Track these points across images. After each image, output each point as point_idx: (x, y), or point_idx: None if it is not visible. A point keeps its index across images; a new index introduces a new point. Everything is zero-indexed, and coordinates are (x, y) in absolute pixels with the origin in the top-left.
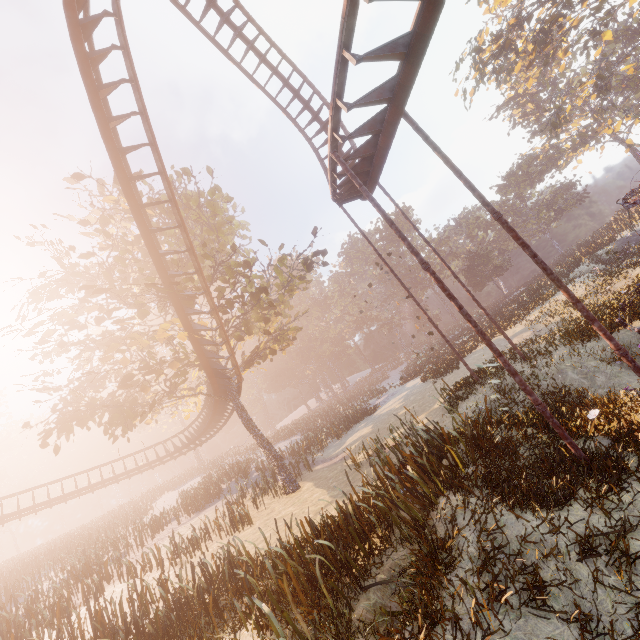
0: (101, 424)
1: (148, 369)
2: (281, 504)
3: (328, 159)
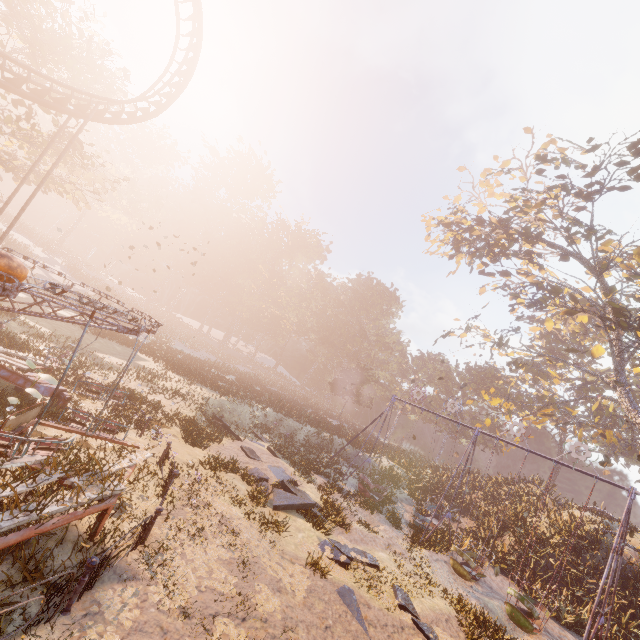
0: None
1: None
2: None
3: None
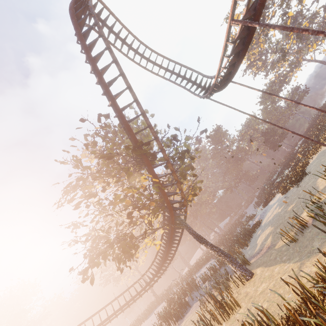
0: (114, 258)
1: (138, 208)
2: (250, 287)
3: (227, 31)
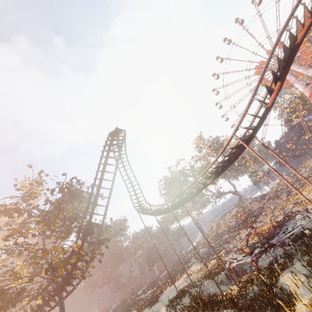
0: None
1: (53, 268)
2: None
3: (164, 205)
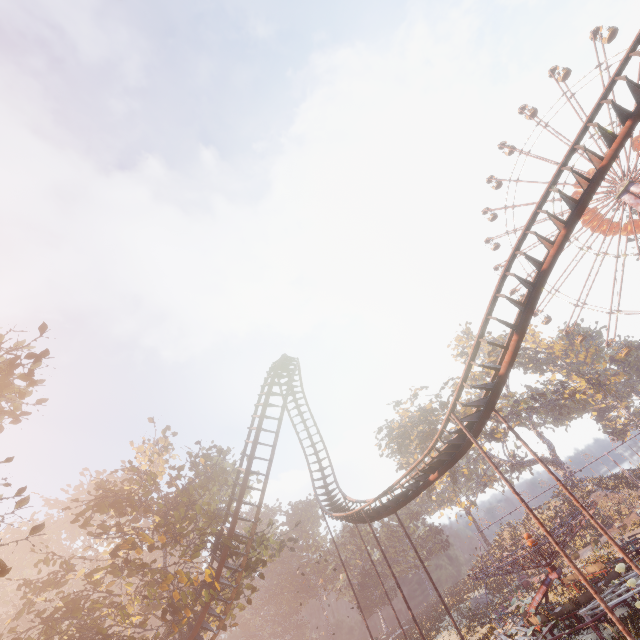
0: None
1: (174, 608)
2: None
3: (357, 509)
